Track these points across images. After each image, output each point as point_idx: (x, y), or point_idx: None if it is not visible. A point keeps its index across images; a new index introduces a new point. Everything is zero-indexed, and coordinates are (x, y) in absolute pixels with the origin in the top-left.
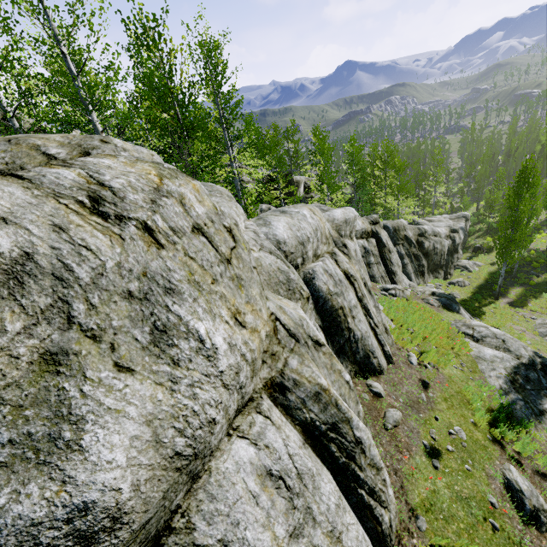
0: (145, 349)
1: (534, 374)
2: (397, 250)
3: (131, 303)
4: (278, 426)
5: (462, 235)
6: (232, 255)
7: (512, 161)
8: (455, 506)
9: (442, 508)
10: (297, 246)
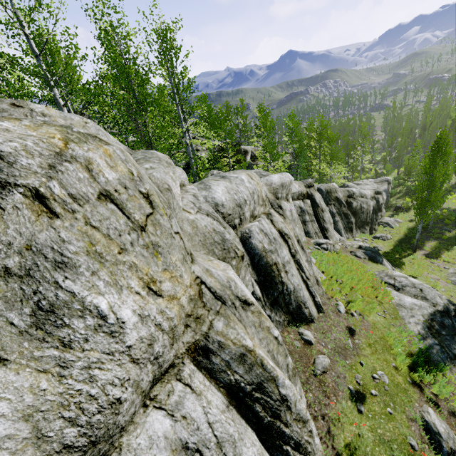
0: (24, 333)
1: (449, 321)
2: (329, 210)
3: (7, 282)
4: (199, 392)
5: (385, 196)
6: (147, 222)
7: (427, 133)
8: (378, 449)
9: (366, 452)
10: (235, 208)
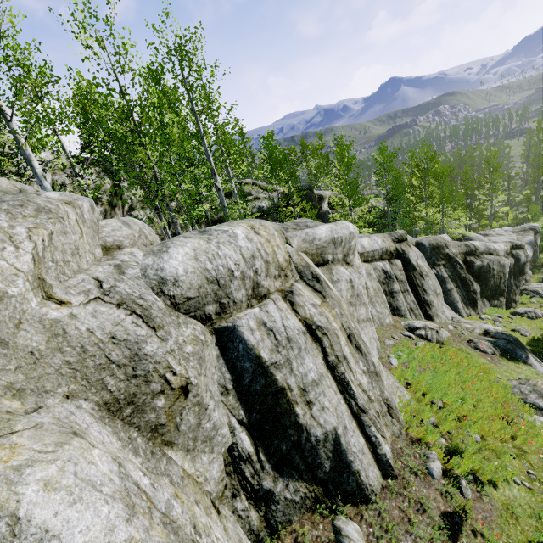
0: None
1: None
2: (437, 273)
3: None
4: None
5: (531, 251)
6: None
7: None
8: None
9: None
10: (203, 286)
